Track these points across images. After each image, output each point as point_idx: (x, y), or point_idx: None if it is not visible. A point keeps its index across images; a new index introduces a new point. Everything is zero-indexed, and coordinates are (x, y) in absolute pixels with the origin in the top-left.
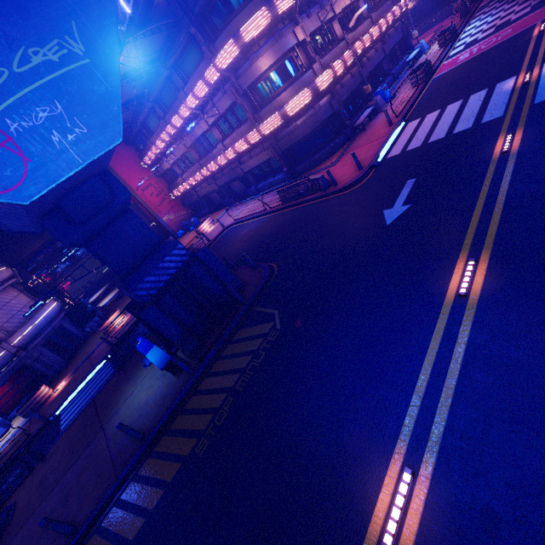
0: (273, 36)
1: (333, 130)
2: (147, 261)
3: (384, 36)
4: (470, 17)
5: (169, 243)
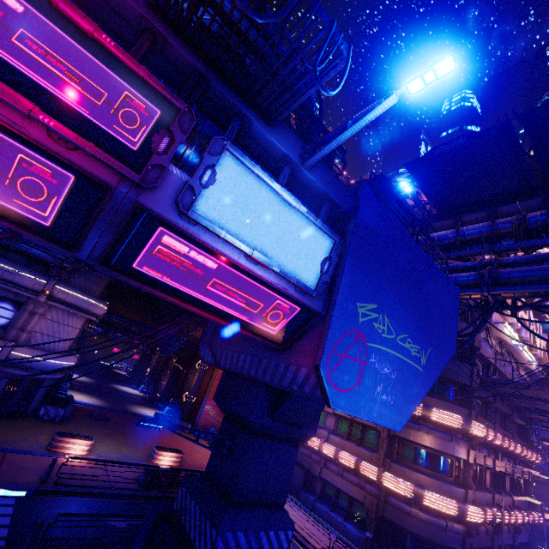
0: (451, 435)
1: None
2: (258, 510)
3: (519, 526)
4: None
5: (286, 516)
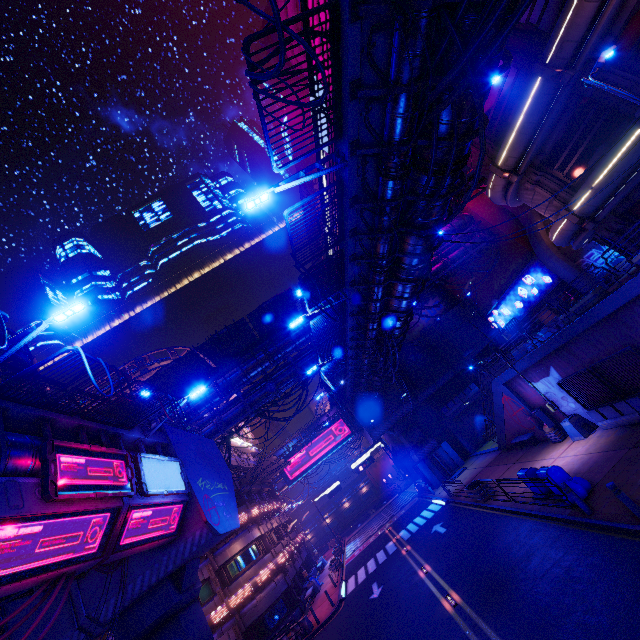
0: (246, 529)
1: (288, 604)
2: None
3: (299, 548)
4: (344, 544)
5: None
